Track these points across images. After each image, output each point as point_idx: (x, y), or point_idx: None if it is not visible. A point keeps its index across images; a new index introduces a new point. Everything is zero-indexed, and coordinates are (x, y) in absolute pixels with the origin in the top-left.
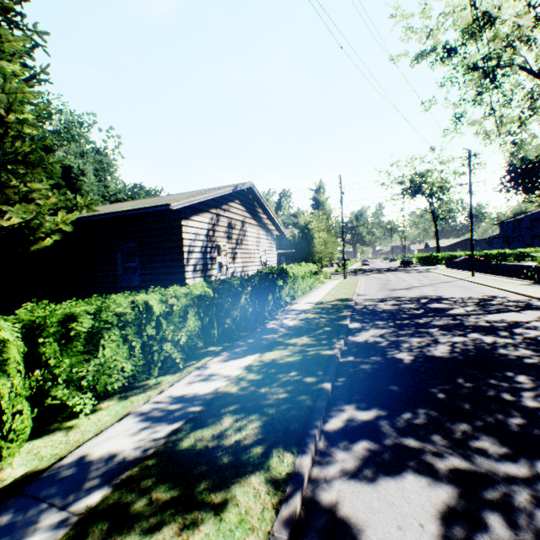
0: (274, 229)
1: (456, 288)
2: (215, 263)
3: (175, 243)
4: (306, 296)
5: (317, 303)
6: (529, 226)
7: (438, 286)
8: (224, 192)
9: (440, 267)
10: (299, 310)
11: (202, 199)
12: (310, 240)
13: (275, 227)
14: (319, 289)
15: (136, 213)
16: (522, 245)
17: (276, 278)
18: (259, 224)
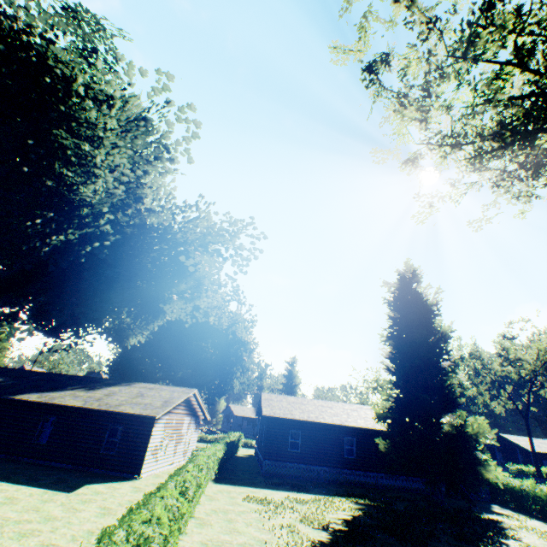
0: None
1: None
2: None
3: None
4: None
5: None
6: None
7: None
8: None
9: None
10: None
11: None
12: None
13: None
14: None
15: None
16: None
17: None
18: None
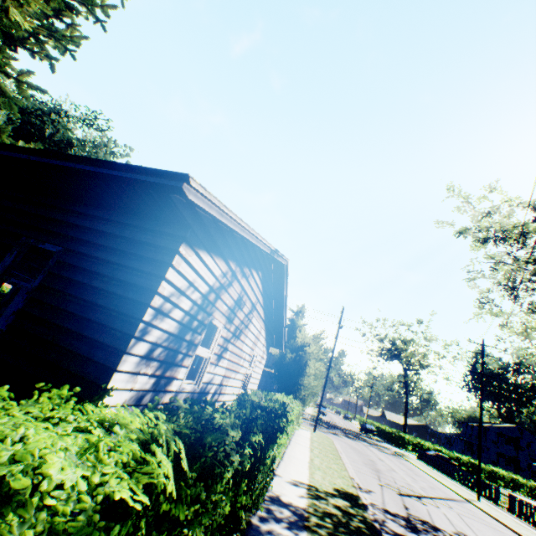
0: (273, 334)
1: (493, 531)
2: (191, 355)
3: (140, 278)
4: (283, 457)
5: (312, 490)
6: (495, 439)
7: (456, 509)
8: (263, 246)
9: (408, 453)
10: (291, 506)
11: (237, 227)
12: (302, 366)
13: (276, 332)
14: (294, 444)
15: (96, 175)
16: (488, 460)
17: (282, 427)
18: (265, 318)
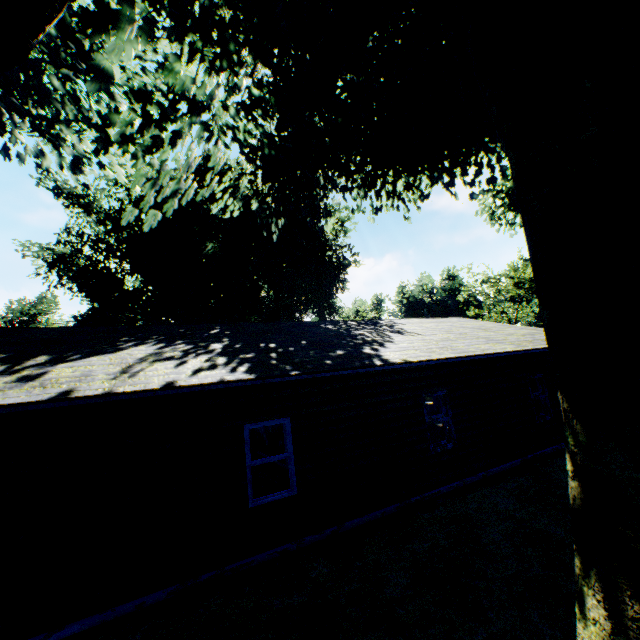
0: None
1: None
2: None
3: None
4: None
5: None
6: None
7: None
8: None
9: None
10: None
11: None
12: None
13: None
14: None
15: None
16: None
17: None
18: None
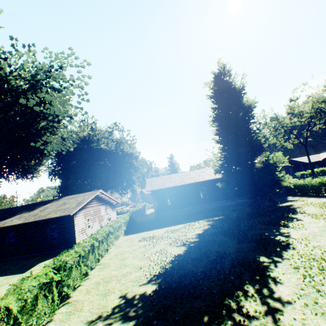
0: None
1: None
2: None
3: None
4: None
5: None
6: None
7: None
8: None
9: None
10: None
11: None
12: None
13: None
14: None
15: None
16: None
17: None
18: None
